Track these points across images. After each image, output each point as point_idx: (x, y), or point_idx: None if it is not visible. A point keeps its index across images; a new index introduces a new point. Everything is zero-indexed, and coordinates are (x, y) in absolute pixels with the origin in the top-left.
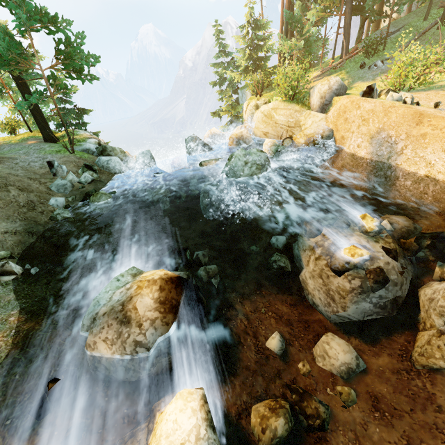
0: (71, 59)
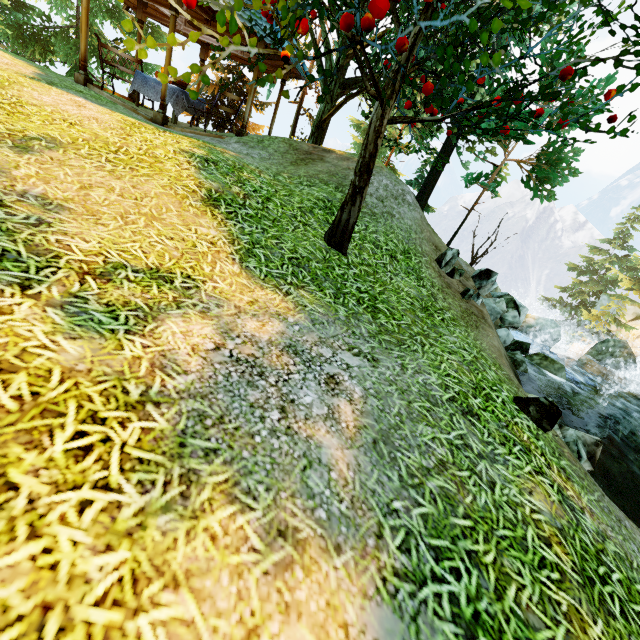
0: (553, 167)
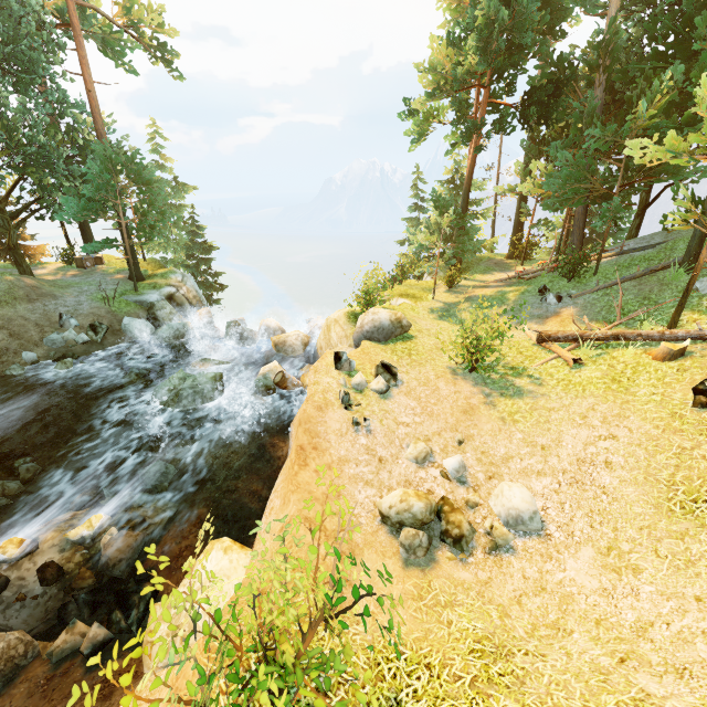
0: (145, 218)
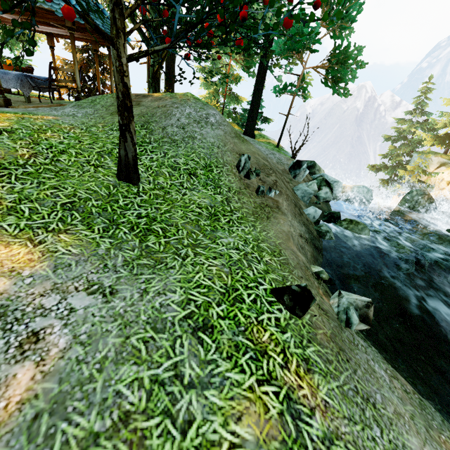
0: (342, 66)
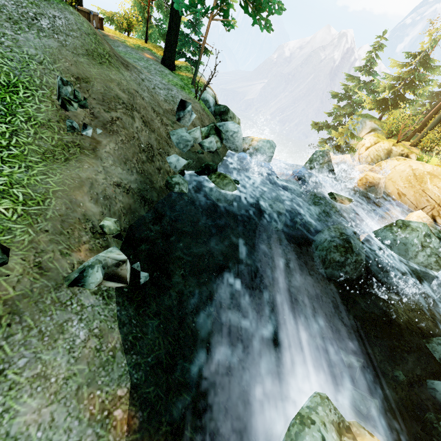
0: None
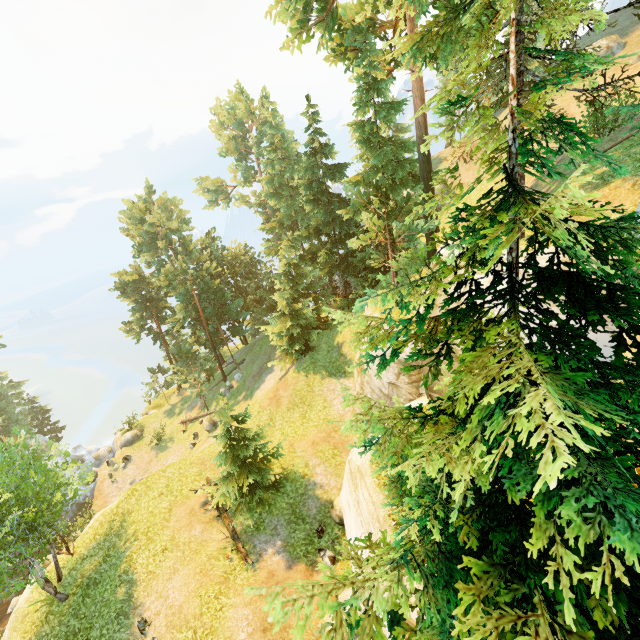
0: (9, 427)
